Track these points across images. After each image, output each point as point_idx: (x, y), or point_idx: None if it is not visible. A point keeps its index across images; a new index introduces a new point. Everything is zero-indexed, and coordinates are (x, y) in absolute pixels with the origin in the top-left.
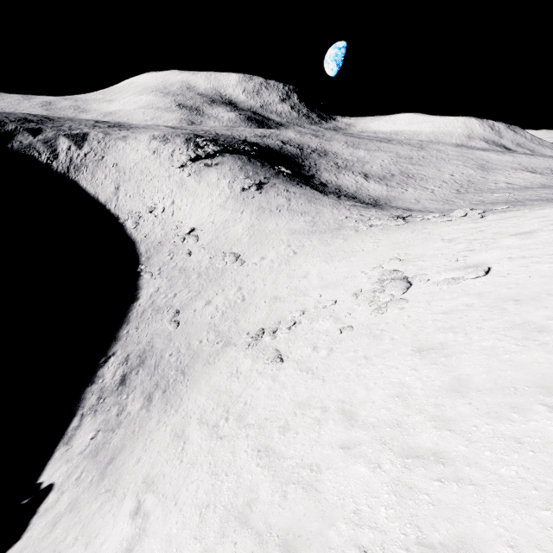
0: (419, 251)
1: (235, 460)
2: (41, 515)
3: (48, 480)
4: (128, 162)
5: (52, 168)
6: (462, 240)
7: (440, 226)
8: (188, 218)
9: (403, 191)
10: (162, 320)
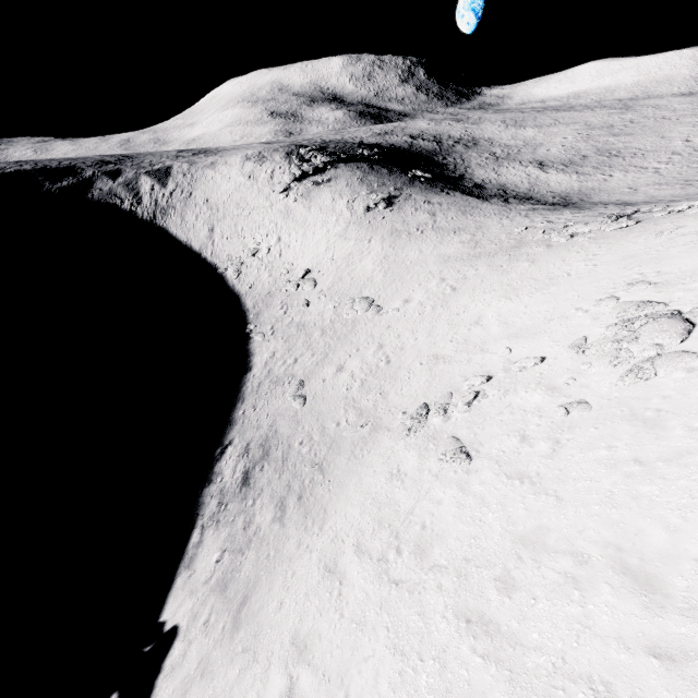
0: (687, 266)
1: (429, 632)
2: (167, 675)
3: (172, 620)
4: (220, 195)
5: (137, 216)
6: None
7: None
8: (300, 257)
9: (605, 178)
10: (284, 396)
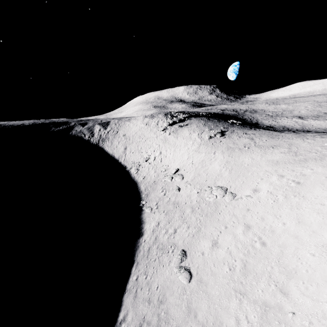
0: None
1: None
2: None
3: None
4: (131, 132)
5: (90, 142)
6: None
7: None
8: (172, 162)
9: None
10: (170, 265)
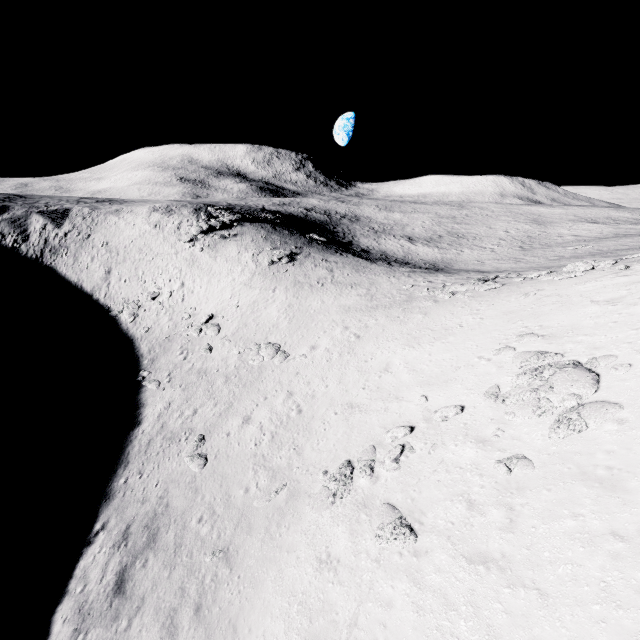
0: (564, 321)
1: None
2: None
3: None
4: (122, 240)
5: (19, 253)
6: (635, 300)
7: (564, 285)
8: (204, 302)
9: (458, 252)
10: (180, 456)
